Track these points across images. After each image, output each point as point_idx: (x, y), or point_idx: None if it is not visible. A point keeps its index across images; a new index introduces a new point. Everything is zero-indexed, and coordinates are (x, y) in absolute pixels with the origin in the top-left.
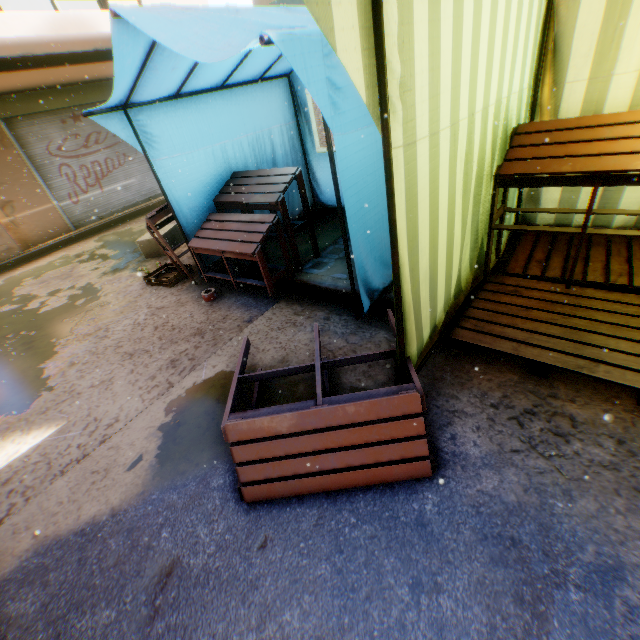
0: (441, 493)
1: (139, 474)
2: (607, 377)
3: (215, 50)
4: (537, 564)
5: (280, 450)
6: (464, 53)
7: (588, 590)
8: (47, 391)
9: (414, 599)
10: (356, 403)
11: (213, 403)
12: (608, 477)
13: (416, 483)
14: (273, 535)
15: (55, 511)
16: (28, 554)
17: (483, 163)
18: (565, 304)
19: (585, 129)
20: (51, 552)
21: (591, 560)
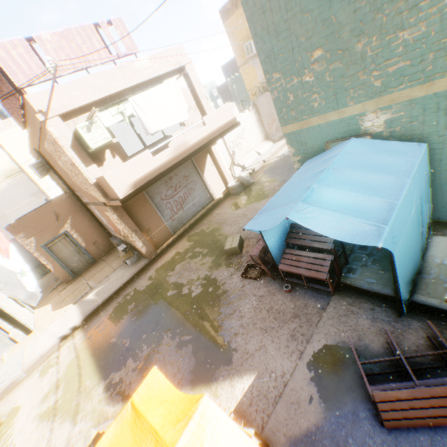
0: None
1: (316, 405)
2: None
3: (336, 230)
4: None
5: (401, 405)
6: None
7: None
8: (233, 351)
9: None
10: (439, 386)
11: (332, 365)
12: None
13: None
14: (409, 446)
15: (285, 422)
16: (287, 443)
17: None
18: None
19: None
20: (298, 443)
21: None
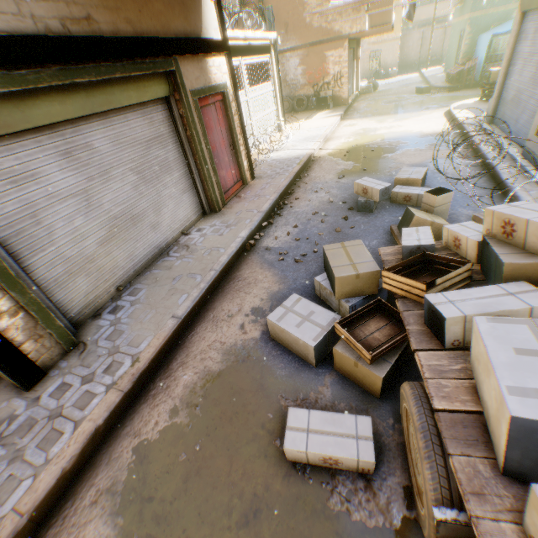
0: None
1: None
2: None
3: None
4: None
5: None
6: None
7: None
8: None
9: None
10: None
11: None
12: None
13: None
14: None
15: None
16: None
17: None
18: None
19: None
20: None
21: None
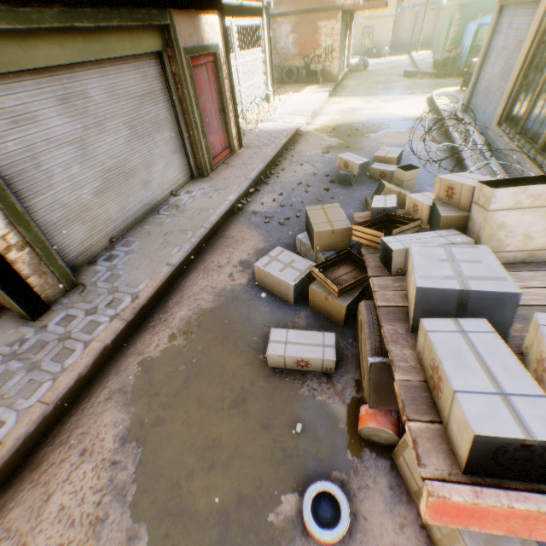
0: None
1: None
2: None
3: None
4: None
5: None
6: None
7: None
8: None
9: None
10: None
11: None
12: None
13: None
14: None
15: None
16: None
17: None
18: None
19: None
20: None
21: None
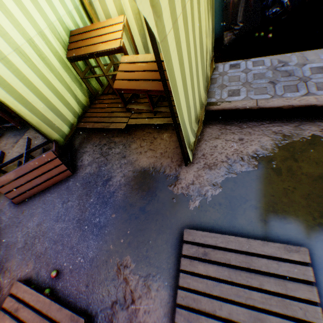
0: (75, 178)
1: None
2: (112, 127)
3: None
4: (93, 185)
5: (17, 184)
6: (0, 20)
7: (102, 186)
8: None
9: (62, 206)
10: (33, 161)
11: None
12: (117, 156)
13: (69, 178)
14: (26, 209)
15: None
16: None
17: (59, 54)
18: (114, 103)
19: (87, 33)
20: None
21: (105, 179)
